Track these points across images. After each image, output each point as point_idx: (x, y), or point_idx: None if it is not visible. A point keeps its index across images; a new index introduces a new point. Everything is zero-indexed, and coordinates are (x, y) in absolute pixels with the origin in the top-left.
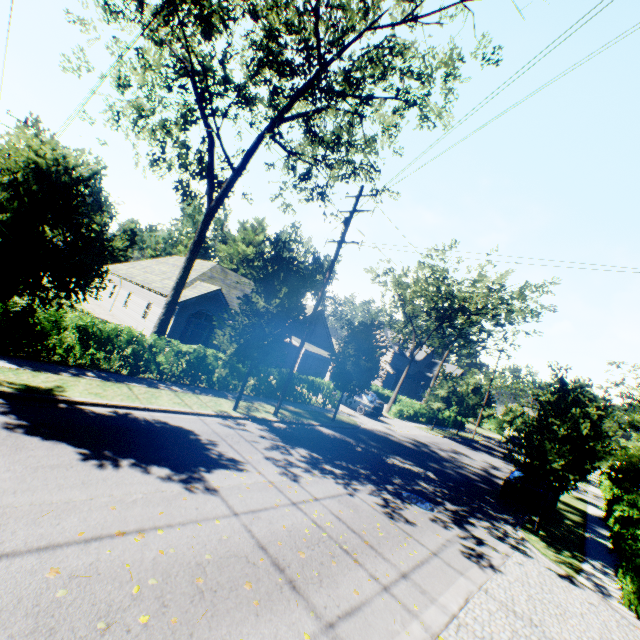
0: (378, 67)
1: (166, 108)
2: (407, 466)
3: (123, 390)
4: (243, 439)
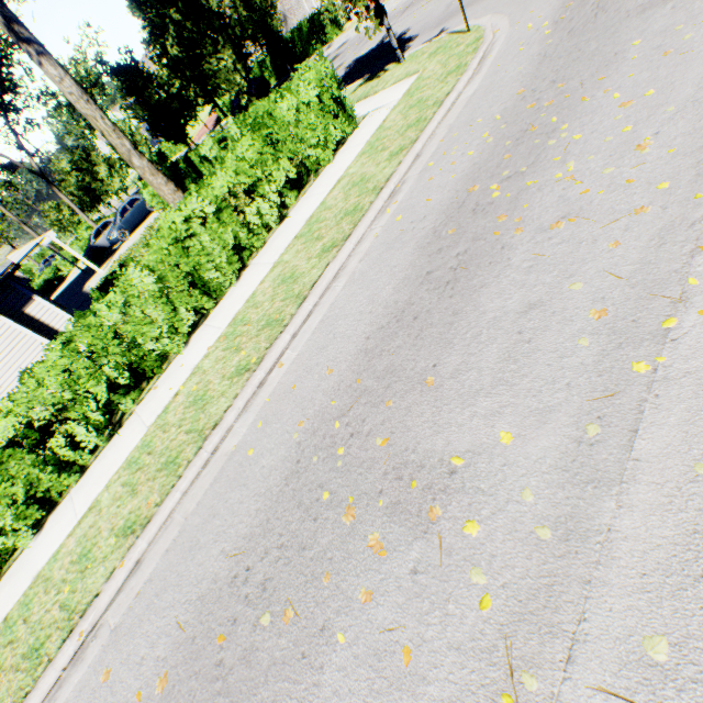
0: None
1: None
2: None
3: None
4: None
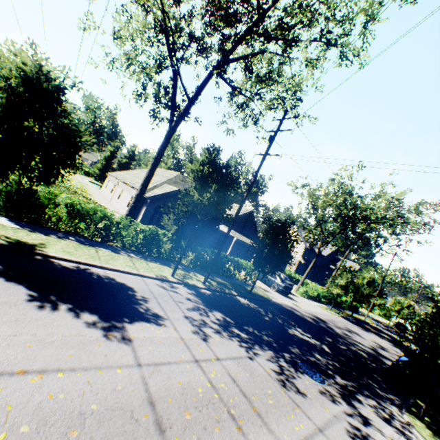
0: (306, 11)
1: (148, 58)
2: (305, 338)
3: (91, 252)
4: (171, 299)
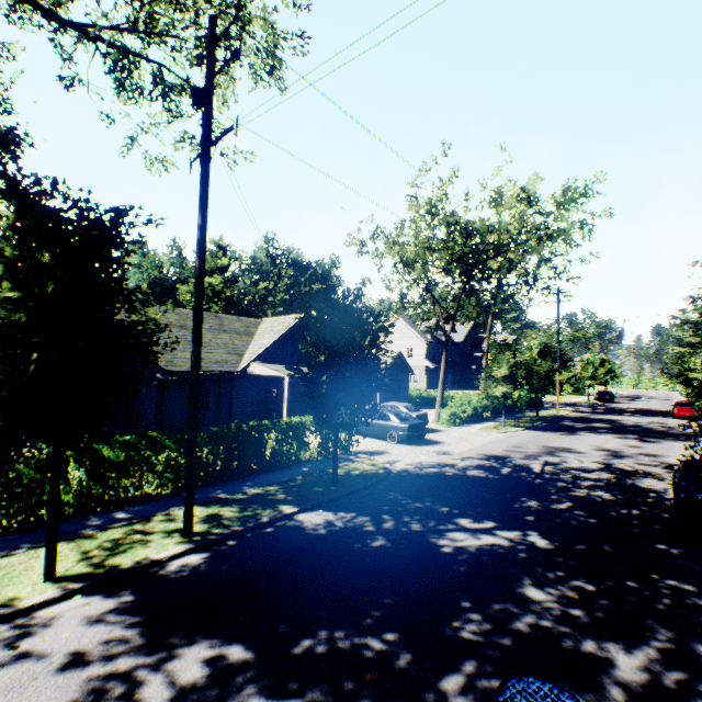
0: None
1: None
2: (485, 541)
3: None
4: None
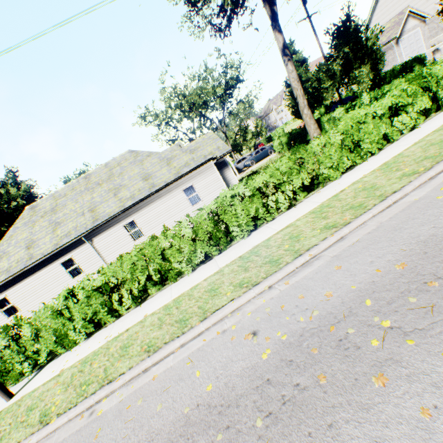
0: None
1: None
2: None
3: None
4: None
